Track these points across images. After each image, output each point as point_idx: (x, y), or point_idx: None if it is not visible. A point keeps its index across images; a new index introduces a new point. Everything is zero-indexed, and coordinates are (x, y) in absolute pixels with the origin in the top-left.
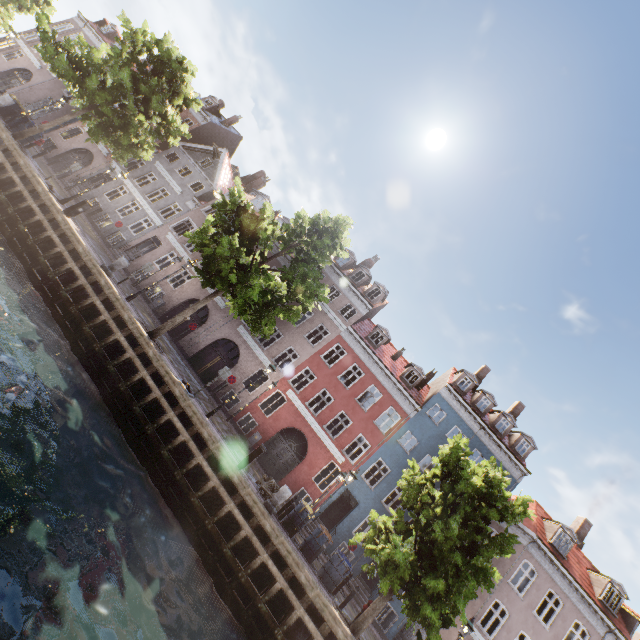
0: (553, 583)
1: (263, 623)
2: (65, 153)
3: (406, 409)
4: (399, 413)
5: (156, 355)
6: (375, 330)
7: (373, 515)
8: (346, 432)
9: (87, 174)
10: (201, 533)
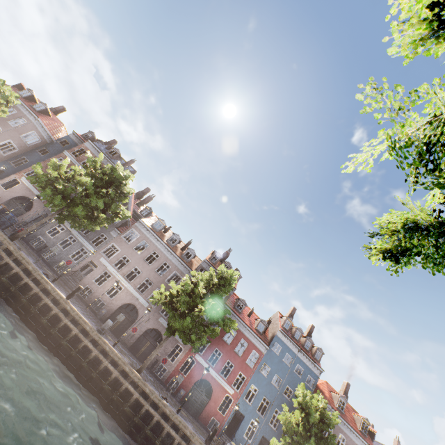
0: (341, 430)
1: None
2: (7, 200)
3: (261, 349)
4: (258, 353)
5: (151, 390)
6: (238, 302)
7: (271, 443)
8: (232, 373)
9: (29, 217)
10: None
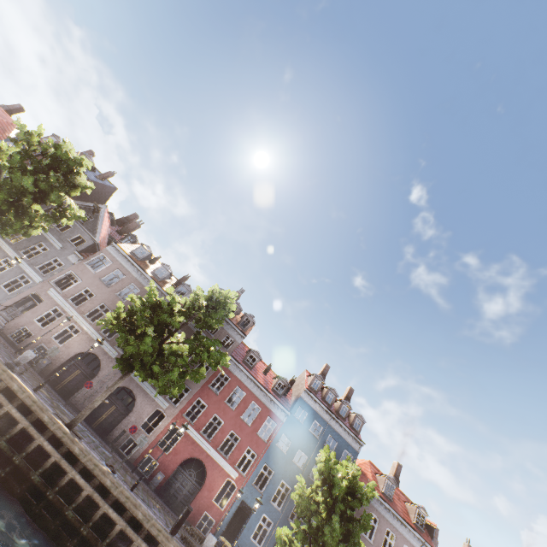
0: (388, 523)
1: None
2: None
3: (280, 416)
4: (275, 421)
5: (83, 450)
6: (249, 353)
7: (279, 532)
8: (237, 449)
9: None
10: None
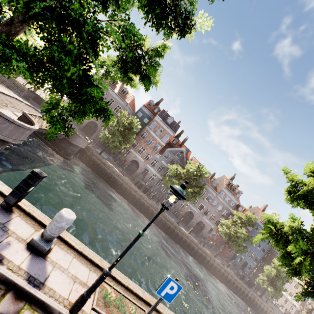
0: None
1: (249, 302)
2: (127, 163)
3: (249, 229)
4: (247, 230)
5: (222, 265)
6: (239, 206)
7: (261, 277)
8: None
9: (139, 172)
10: (237, 293)
